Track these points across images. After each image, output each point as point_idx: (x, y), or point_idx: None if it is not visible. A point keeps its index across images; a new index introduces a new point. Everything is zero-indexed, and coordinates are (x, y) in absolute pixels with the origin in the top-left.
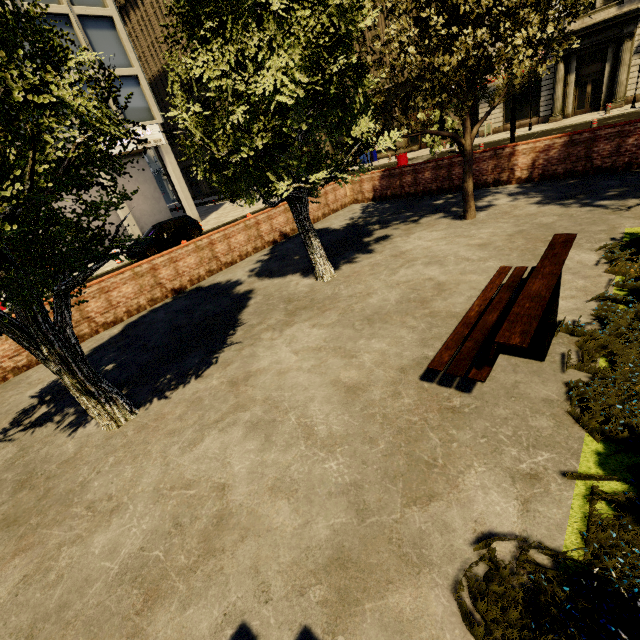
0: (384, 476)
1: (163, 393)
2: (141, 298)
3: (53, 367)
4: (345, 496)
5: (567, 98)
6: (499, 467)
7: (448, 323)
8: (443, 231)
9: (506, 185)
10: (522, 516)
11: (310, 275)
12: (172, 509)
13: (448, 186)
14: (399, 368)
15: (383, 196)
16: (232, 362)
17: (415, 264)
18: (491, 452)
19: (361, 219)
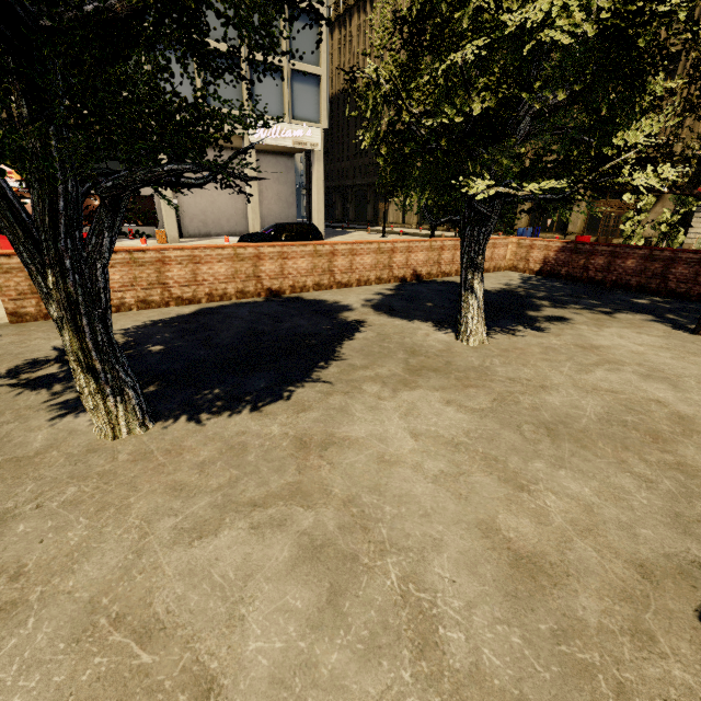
0: None
1: (198, 413)
2: (231, 285)
3: (54, 310)
4: None
5: None
6: None
7: None
8: (661, 338)
9: None
10: None
11: (447, 330)
12: (88, 685)
13: (656, 286)
14: (635, 562)
15: (554, 272)
16: (310, 408)
17: (622, 369)
18: None
19: (521, 288)
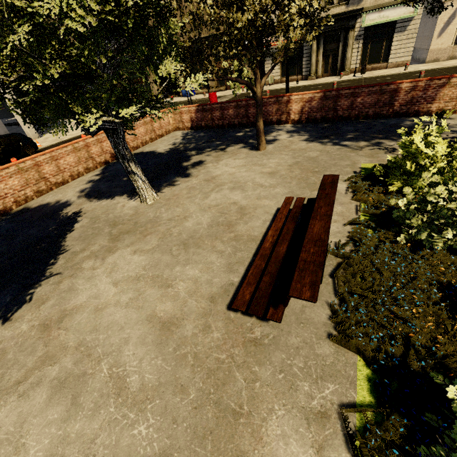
0: (193, 437)
1: None
2: None
3: None
4: None
5: (318, 64)
6: (296, 407)
7: (249, 247)
8: (243, 159)
9: (285, 124)
10: None
11: (136, 197)
12: None
13: (246, 122)
14: (209, 297)
15: (199, 126)
16: (48, 299)
17: (223, 189)
18: (288, 390)
19: (181, 145)
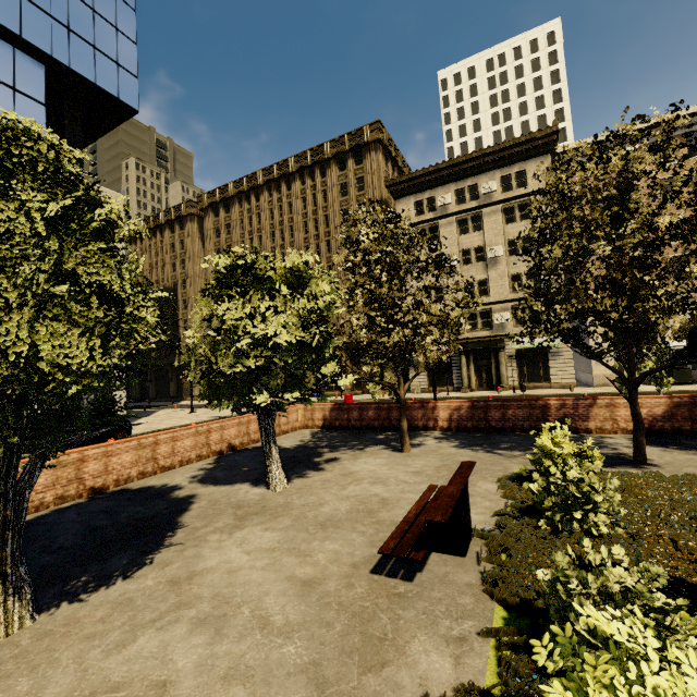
0: (341, 652)
1: (77, 596)
2: (49, 493)
3: None
4: (304, 674)
5: (471, 378)
6: (437, 635)
7: (392, 529)
8: (385, 459)
9: (433, 431)
10: (455, 668)
11: (261, 485)
12: None
13: (388, 425)
14: (352, 564)
15: (332, 425)
16: (172, 562)
17: (362, 482)
18: (430, 624)
19: (311, 442)
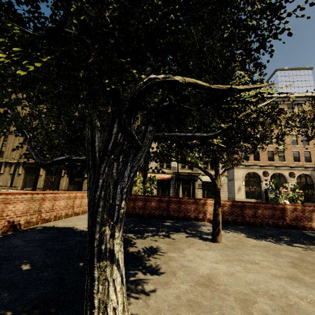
0: None
1: None
2: None
3: None
4: None
5: (179, 193)
6: None
7: None
8: (213, 251)
9: (202, 221)
10: None
11: None
12: None
13: (166, 214)
14: None
15: None
16: None
17: (267, 311)
18: None
19: None
